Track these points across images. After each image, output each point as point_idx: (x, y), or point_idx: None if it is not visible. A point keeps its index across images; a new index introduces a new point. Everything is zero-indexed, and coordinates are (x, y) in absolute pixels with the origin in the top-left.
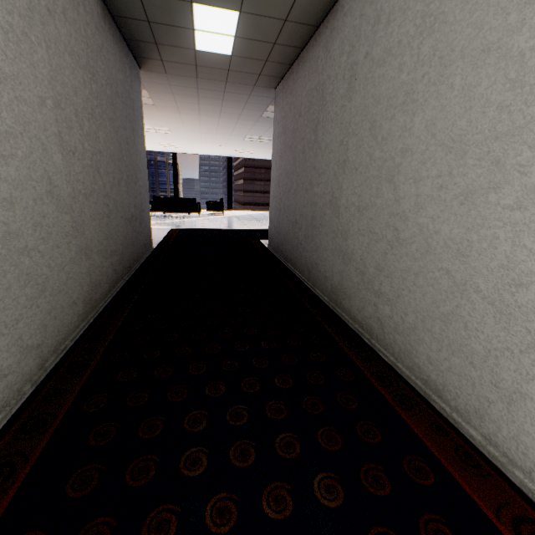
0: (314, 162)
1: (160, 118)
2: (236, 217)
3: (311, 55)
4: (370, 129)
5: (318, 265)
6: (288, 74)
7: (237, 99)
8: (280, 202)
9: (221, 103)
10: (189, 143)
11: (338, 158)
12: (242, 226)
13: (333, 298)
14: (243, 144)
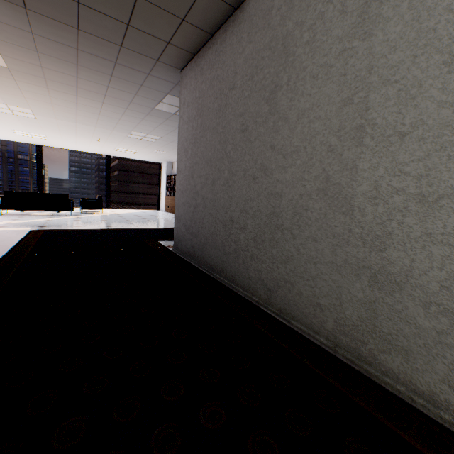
0: (271, 139)
1: (17, 92)
2: (118, 215)
3: (253, 11)
4: (449, 61)
5: (293, 284)
6: (206, 48)
7: (131, 79)
8: (196, 196)
9: (108, 80)
10: (59, 134)
11: (340, 124)
12: (128, 225)
13: (348, 343)
14: (126, 141)
